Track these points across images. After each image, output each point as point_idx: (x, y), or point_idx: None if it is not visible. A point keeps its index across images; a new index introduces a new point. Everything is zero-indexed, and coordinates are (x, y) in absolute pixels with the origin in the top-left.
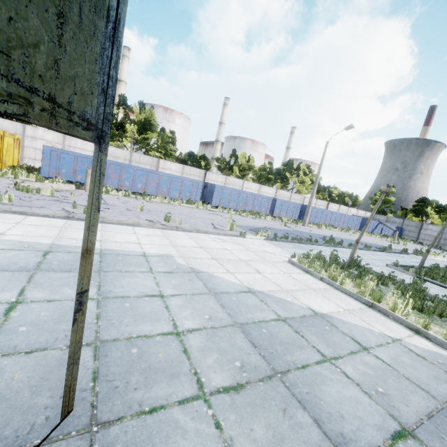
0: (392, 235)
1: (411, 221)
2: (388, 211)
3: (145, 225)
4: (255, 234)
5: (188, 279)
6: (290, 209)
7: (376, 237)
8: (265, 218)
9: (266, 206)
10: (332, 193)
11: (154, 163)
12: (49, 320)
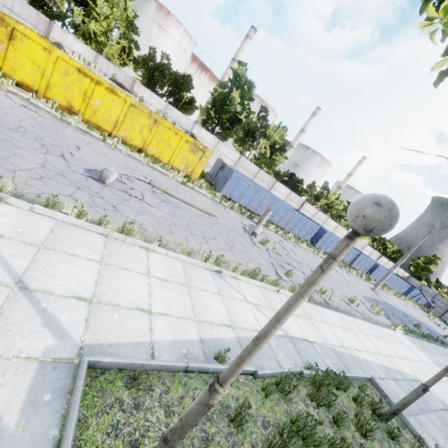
0: (424, 305)
1: (444, 298)
2: (424, 278)
3: (353, 312)
4: (396, 325)
5: None
6: (365, 264)
7: (415, 306)
8: (352, 272)
9: (350, 257)
10: (386, 245)
11: (271, 183)
12: None
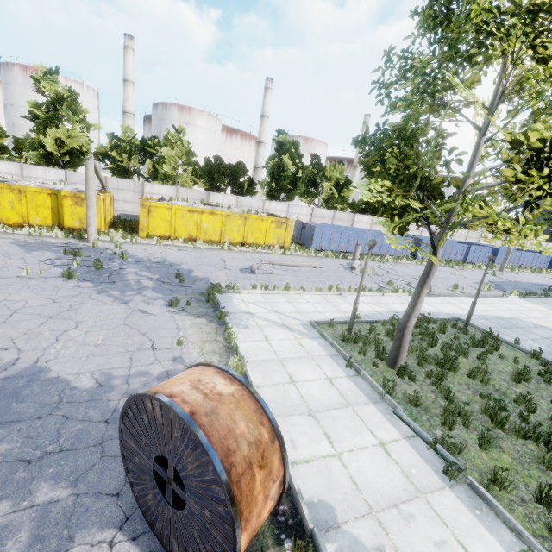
0: None
1: None
2: None
3: (456, 294)
4: (509, 293)
5: (548, 330)
6: (482, 254)
7: None
8: (467, 267)
9: (461, 253)
10: None
11: (350, 218)
12: (550, 344)
